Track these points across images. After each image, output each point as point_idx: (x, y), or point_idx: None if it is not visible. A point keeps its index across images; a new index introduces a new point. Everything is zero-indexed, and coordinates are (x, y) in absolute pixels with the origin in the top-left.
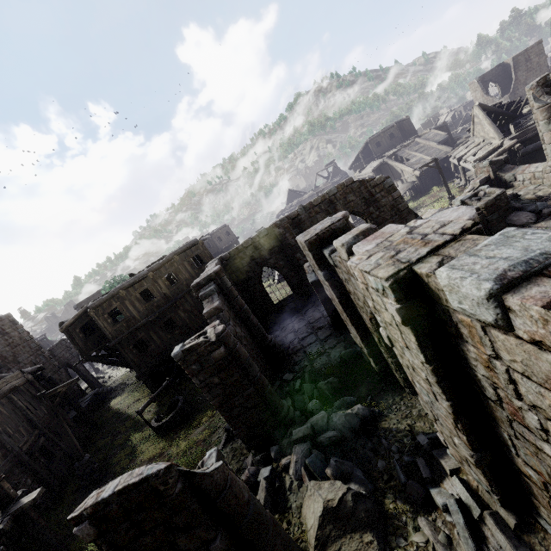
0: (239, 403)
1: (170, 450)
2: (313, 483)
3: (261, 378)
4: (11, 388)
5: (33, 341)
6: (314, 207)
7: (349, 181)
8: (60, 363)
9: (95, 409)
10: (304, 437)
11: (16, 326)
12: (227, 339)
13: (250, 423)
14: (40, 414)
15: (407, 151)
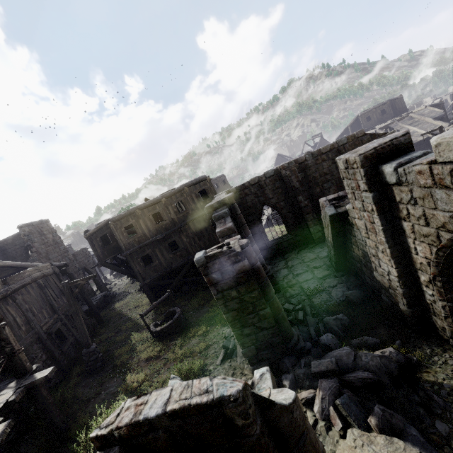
0: (253, 321)
1: (166, 355)
2: (358, 432)
3: (276, 300)
4: (41, 275)
5: (62, 244)
6: (322, 154)
7: (360, 133)
8: (80, 266)
9: (101, 308)
10: (327, 372)
11: (52, 230)
12: (250, 253)
13: (259, 344)
14: (60, 302)
15: (400, 124)
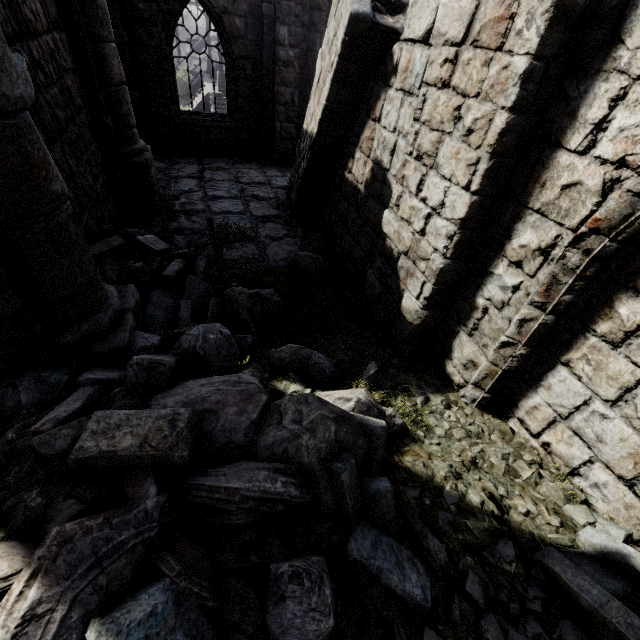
0: None
1: None
2: None
3: (23, 144)
4: None
5: None
6: None
7: None
8: None
9: None
10: (138, 462)
11: None
12: None
13: None
14: None
15: None
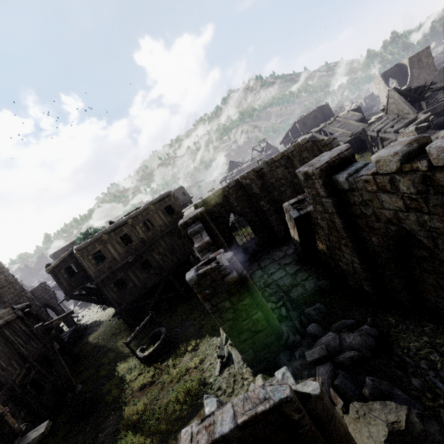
0: (248, 327)
1: (160, 378)
2: (358, 404)
3: (264, 303)
4: (3, 323)
5: (17, 283)
6: (275, 162)
7: (303, 141)
8: (40, 304)
9: (73, 344)
10: (320, 358)
11: (3, 270)
12: (236, 265)
13: (256, 347)
14: (30, 348)
15: (331, 127)
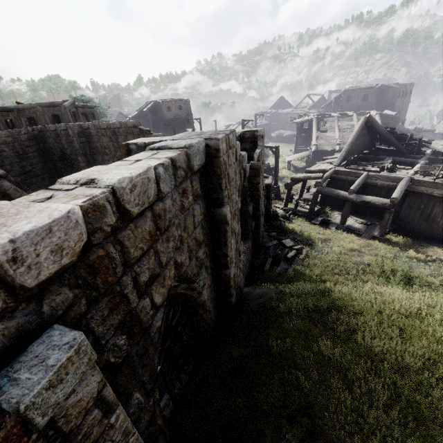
0: None
1: None
2: None
3: None
4: None
5: None
6: (102, 129)
7: (130, 123)
8: None
9: None
10: None
11: None
12: None
13: None
14: None
15: (335, 122)
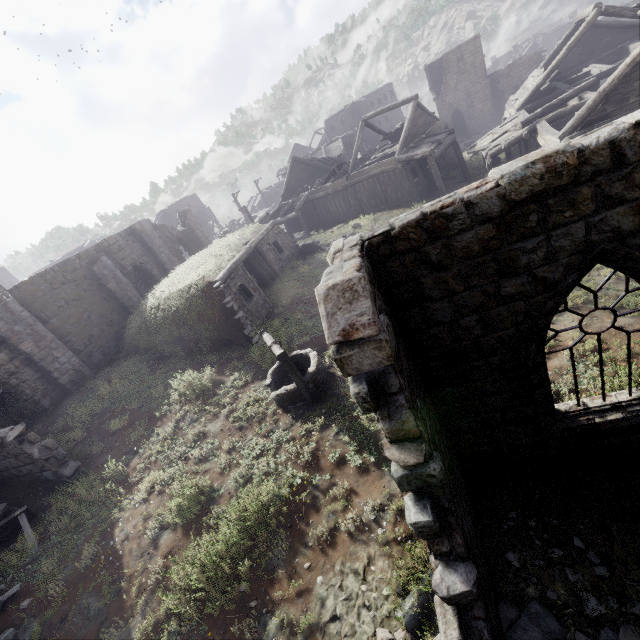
0: None
1: None
2: None
3: None
4: None
5: None
6: None
7: None
8: None
9: None
10: None
11: (8, 276)
12: None
13: None
14: None
15: None
